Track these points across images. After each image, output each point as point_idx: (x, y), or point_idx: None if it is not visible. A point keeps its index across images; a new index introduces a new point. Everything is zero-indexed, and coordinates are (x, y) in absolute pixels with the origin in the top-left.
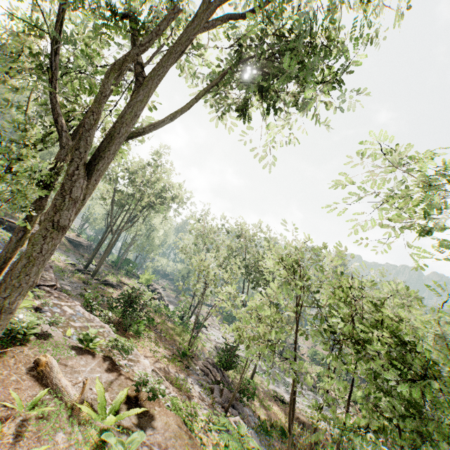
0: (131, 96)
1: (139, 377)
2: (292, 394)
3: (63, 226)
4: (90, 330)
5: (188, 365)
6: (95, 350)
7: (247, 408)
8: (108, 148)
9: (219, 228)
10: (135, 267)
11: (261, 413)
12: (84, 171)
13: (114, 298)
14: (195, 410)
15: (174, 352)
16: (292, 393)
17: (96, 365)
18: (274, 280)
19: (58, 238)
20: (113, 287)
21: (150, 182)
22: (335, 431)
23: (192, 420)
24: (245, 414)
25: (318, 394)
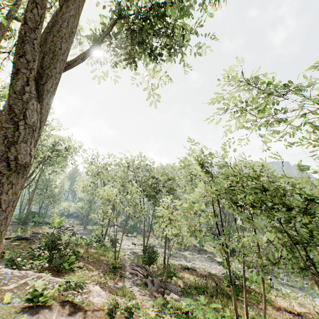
0: (61, 9)
1: (109, 304)
2: (227, 258)
3: (24, 164)
4: (36, 285)
5: (120, 275)
6: (46, 302)
7: (171, 284)
8: (54, 63)
9: (110, 164)
10: (42, 216)
11: (180, 283)
12: (35, 89)
13: (35, 248)
14: (143, 305)
15: (105, 270)
16: (227, 257)
17: (57, 315)
18: (160, 191)
19: (18, 182)
20: (27, 239)
21: (40, 140)
22: (221, 271)
23: (161, 315)
24: (173, 289)
25: (203, 254)
